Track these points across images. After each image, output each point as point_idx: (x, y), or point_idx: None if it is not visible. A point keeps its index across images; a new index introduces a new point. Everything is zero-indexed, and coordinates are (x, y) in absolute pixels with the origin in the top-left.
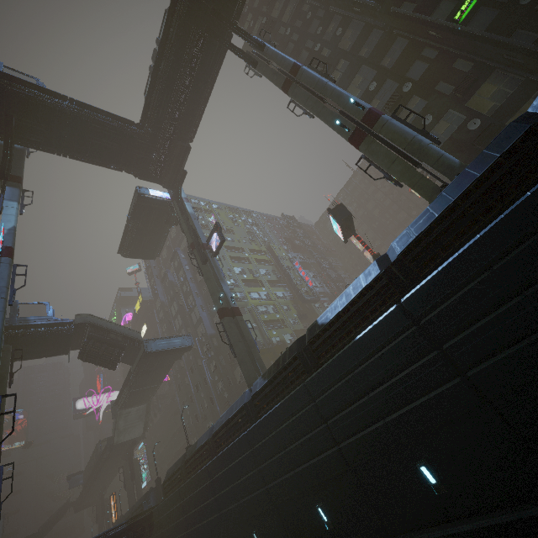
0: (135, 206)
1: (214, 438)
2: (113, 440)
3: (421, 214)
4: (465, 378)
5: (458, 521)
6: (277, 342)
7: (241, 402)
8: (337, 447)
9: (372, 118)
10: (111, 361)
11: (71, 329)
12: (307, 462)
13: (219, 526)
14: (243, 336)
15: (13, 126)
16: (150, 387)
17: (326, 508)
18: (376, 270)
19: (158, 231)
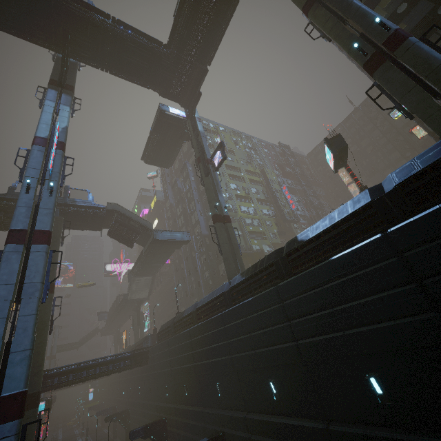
0: (157, 121)
1: (197, 311)
2: (127, 296)
3: (433, 146)
4: (440, 315)
5: (396, 429)
6: (257, 250)
7: (221, 290)
8: (295, 343)
9: (397, 40)
10: (129, 241)
11: (103, 213)
12: (267, 347)
13: (193, 372)
14: (230, 240)
15: (68, 41)
16: (155, 265)
17: (277, 384)
18: (366, 198)
19: (173, 145)
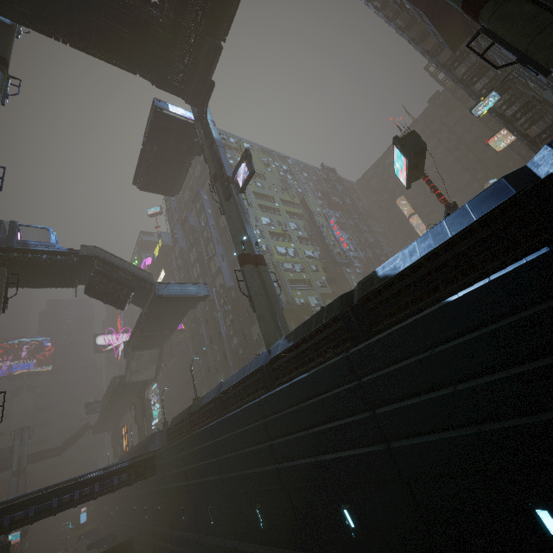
0: (152, 125)
1: (222, 397)
2: (125, 379)
3: None
4: None
5: None
6: (301, 304)
7: (256, 363)
8: (385, 445)
9: None
10: (119, 301)
11: (75, 261)
12: (335, 452)
13: (219, 489)
14: (265, 289)
15: None
16: (162, 333)
17: (355, 513)
18: (505, 191)
19: (178, 162)
